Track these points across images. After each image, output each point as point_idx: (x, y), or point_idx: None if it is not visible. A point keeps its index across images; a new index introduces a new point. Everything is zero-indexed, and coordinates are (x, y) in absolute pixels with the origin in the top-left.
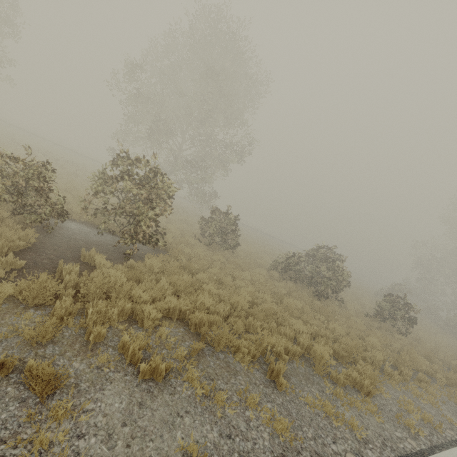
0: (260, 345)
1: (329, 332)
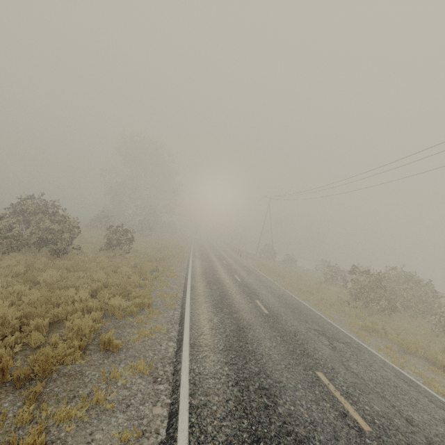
0: (79, 335)
1: (101, 283)
